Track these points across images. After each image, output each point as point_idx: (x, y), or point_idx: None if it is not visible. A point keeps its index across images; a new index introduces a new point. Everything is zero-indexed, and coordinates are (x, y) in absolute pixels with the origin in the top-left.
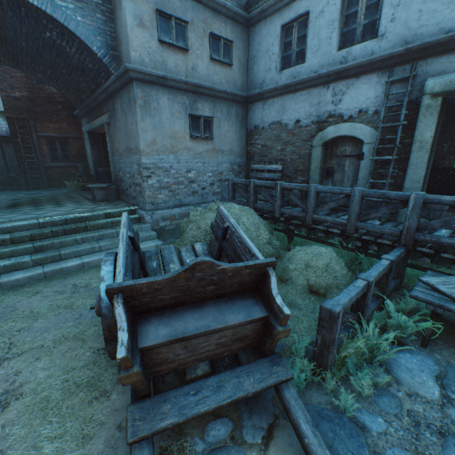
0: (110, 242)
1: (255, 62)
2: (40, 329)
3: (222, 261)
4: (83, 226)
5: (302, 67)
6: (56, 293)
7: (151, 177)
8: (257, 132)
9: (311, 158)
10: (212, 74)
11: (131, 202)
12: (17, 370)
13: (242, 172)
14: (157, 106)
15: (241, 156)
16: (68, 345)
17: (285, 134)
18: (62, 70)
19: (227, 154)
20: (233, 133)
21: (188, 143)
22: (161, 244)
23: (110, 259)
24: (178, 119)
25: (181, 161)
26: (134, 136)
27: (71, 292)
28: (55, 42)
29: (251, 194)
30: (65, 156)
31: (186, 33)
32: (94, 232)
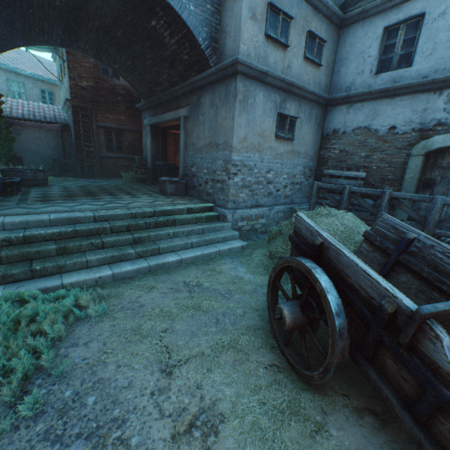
0: (200, 238)
1: (344, 64)
2: (185, 332)
3: (397, 277)
4: (172, 220)
5: (407, 71)
6: (172, 291)
7: (236, 174)
8: (336, 136)
9: (406, 168)
10: (302, 73)
11: (204, 198)
12: (195, 382)
13: (311, 176)
14: (253, 102)
15: (313, 160)
16: (230, 355)
17: (373, 140)
18: (147, 61)
19: (302, 157)
20: (310, 135)
21: (272, 142)
22: (245, 245)
23: (314, 265)
24: (268, 117)
25: (264, 160)
26: (226, 131)
27: (187, 291)
28: (156, 31)
29: (343, 200)
30: (118, 147)
31: (289, 29)
32: (182, 226)
